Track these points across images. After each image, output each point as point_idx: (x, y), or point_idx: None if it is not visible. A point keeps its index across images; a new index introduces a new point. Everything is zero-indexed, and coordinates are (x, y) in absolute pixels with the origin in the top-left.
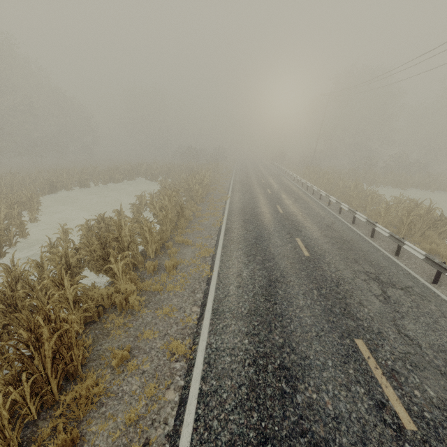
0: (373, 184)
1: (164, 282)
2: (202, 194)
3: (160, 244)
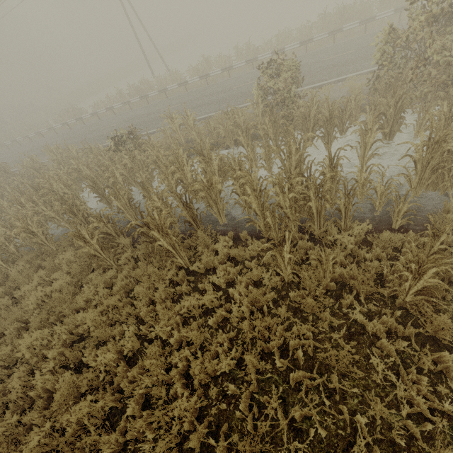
0: None
1: None
2: None
3: None
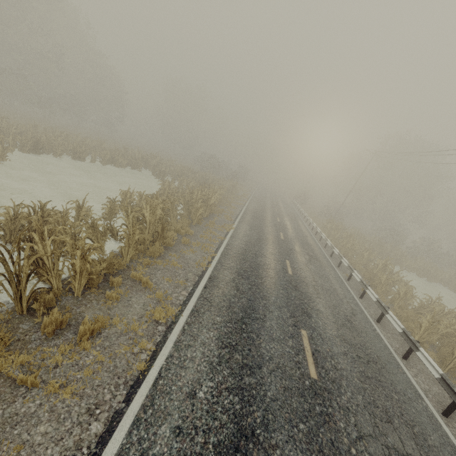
0: (397, 264)
1: (56, 364)
2: (204, 213)
3: (106, 272)
